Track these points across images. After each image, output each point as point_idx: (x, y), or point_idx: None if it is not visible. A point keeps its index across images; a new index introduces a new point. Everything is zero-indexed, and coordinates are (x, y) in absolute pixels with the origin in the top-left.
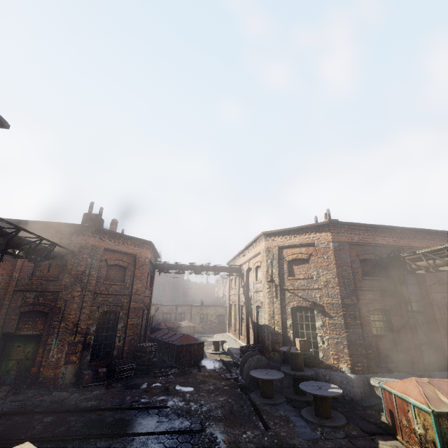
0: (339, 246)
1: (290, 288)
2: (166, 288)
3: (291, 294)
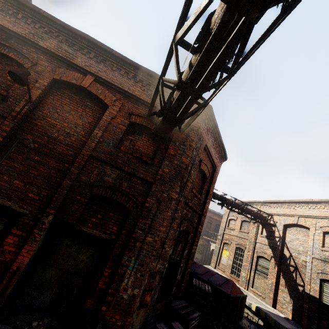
0: None
1: None
2: None
3: None
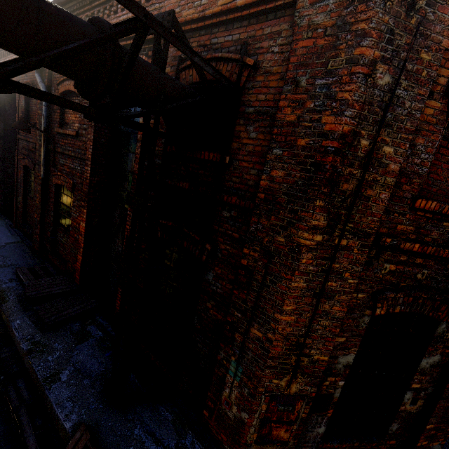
0: None
1: None
2: None
3: None
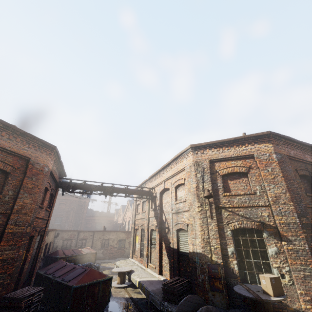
0: (281, 158)
1: (228, 206)
2: (70, 215)
3: (230, 213)
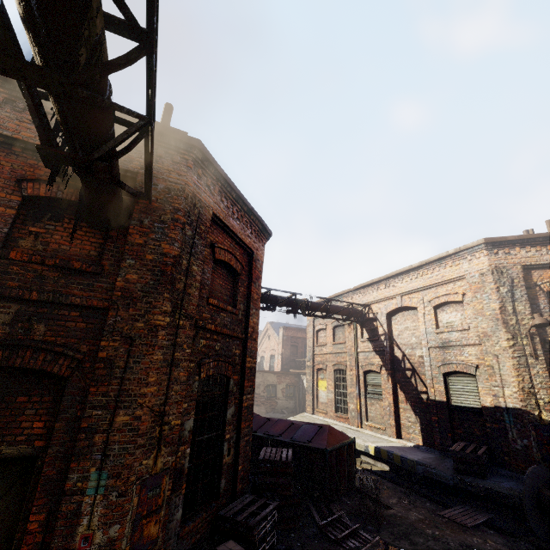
0: None
1: None
2: None
3: None
